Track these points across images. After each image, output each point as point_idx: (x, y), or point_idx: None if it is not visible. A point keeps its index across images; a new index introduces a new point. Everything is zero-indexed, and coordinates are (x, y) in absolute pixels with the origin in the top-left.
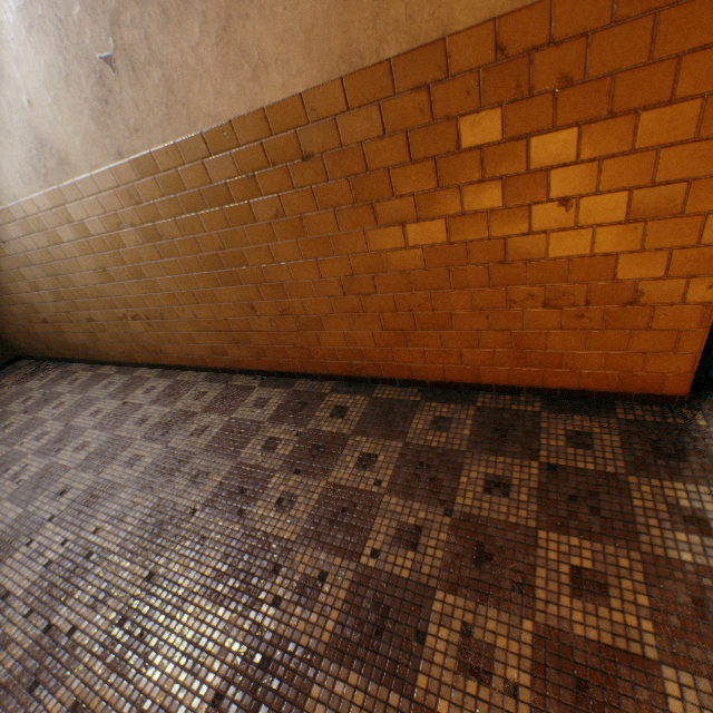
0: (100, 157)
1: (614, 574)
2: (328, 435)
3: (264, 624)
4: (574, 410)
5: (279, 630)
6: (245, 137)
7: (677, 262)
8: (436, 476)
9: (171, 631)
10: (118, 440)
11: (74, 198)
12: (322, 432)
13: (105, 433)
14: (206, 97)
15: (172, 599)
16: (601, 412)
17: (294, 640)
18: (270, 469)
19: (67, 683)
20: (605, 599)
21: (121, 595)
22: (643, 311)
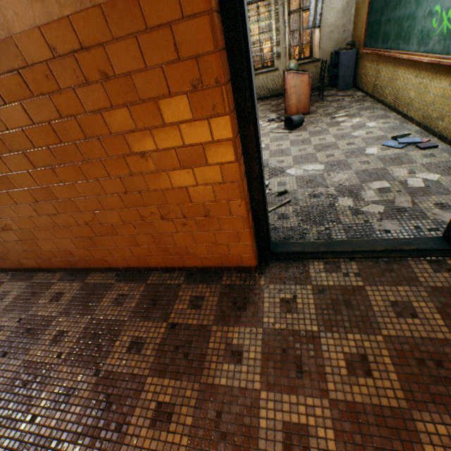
0: None
1: (180, 403)
2: (41, 318)
3: None
4: (201, 280)
5: None
6: None
7: (219, 192)
8: (101, 343)
9: None
10: None
11: None
12: (38, 316)
13: None
14: None
15: None
16: (215, 280)
17: None
18: None
19: None
20: (168, 425)
21: None
22: (215, 220)
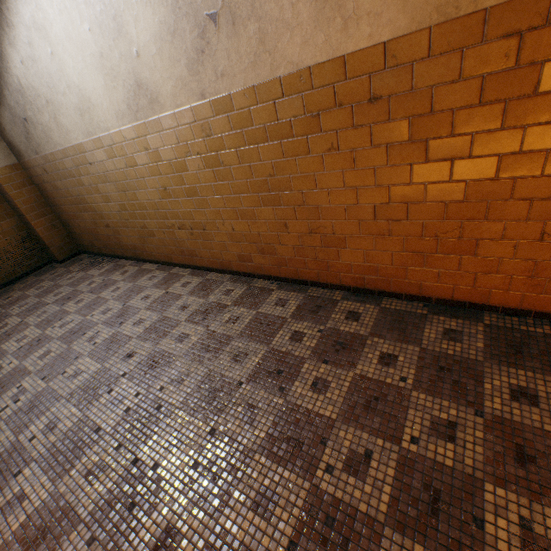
0: (185, 98)
1: None
2: (346, 334)
3: (322, 487)
4: None
5: (336, 494)
6: (319, 81)
7: None
8: (458, 379)
9: (238, 479)
10: (167, 320)
11: (154, 131)
12: (341, 331)
13: (155, 314)
14: (293, 47)
15: (234, 453)
16: None
17: (352, 505)
18: (300, 357)
19: (158, 508)
20: None
21: (191, 443)
22: None
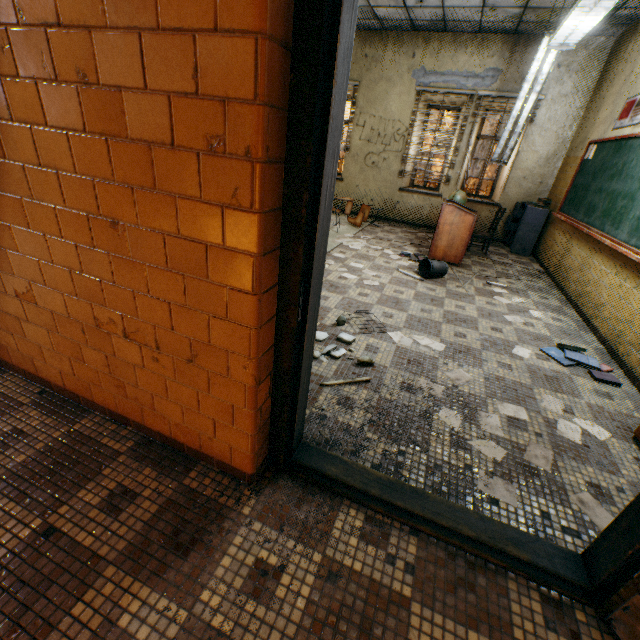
0: None
1: None
2: None
3: None
4: (155, 461)
5: None
6: None
7: (217, 331)
8: None
9: None
10: None
11: None
12: None
13: None
14: None
15: None
16: (176, 471)
17: None
18: None
19: None
20: None
21: None
22: (203, 373)
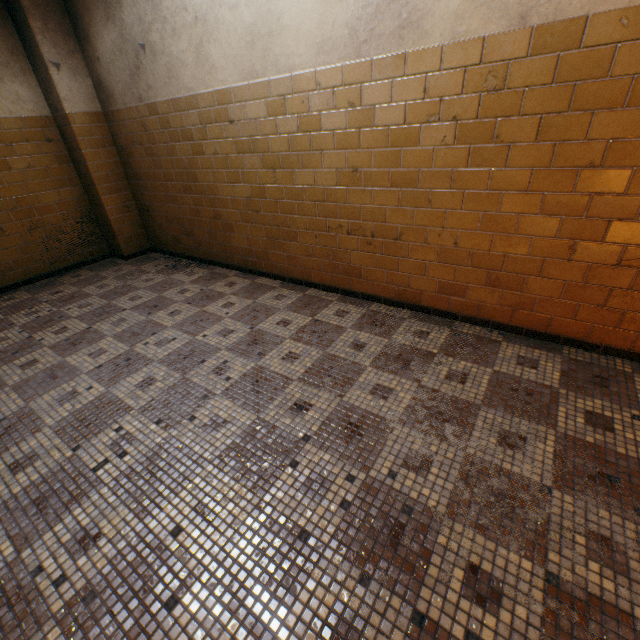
0: (481, 21)
1: None
2: None
3: None
4: None
5: None
6: None
7: None
8: None
9: None
10: (338, 361)
11: (383, 76)
12: None
13: (313, 349)
14: None
15: (634, 638)
16: None
17: None
18: (631, 457)
19: None
20: None
21: (524, 599)
22: None
